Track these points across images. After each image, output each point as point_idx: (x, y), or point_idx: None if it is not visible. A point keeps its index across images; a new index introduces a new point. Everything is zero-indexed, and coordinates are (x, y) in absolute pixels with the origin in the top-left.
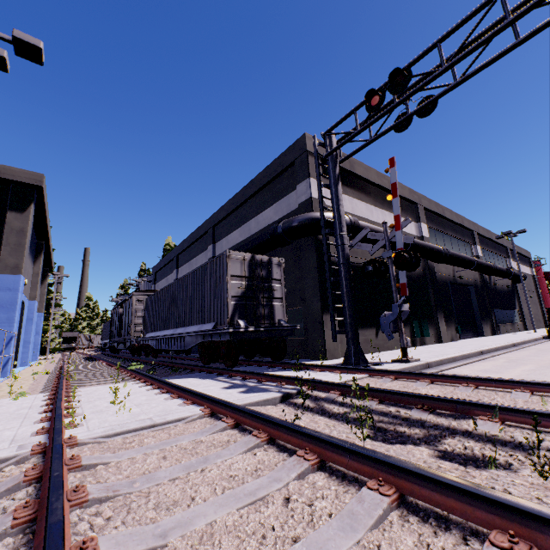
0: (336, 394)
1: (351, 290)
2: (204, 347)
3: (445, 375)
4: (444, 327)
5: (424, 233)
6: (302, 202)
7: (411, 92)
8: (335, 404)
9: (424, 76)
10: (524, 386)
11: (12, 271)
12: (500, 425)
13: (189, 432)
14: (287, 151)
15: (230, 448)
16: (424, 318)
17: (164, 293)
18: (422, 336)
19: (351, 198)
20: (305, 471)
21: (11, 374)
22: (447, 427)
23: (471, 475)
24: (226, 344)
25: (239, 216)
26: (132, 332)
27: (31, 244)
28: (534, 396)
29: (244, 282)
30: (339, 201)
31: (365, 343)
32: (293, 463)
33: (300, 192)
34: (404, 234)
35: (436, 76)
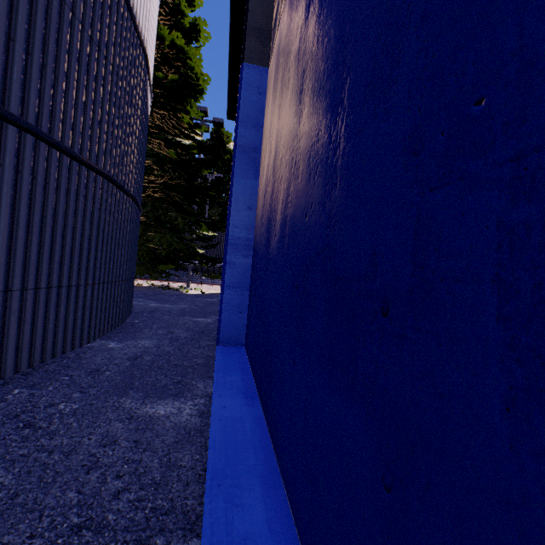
0: None
1: None
2: None
3: None
4: None
5: None
6: None
7: None
8: None
9: None
10: None
11: None
12: None
13: None
14: None
15: None
16: None
17: None
18: None
19: None
20: None
21: None
22: None
23: None
24: None
25: None
26: None
27: None
28: None
29: None
30: None
31: None
32: None
33: None
34: None
35: None
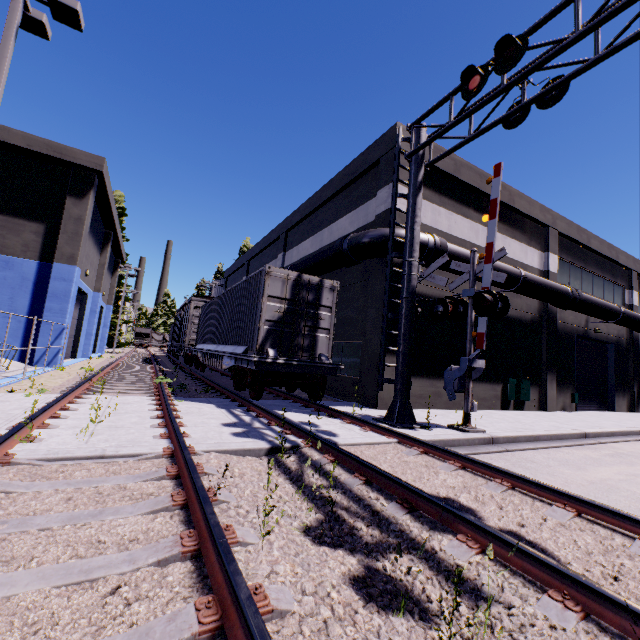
0: (328, 459)
1: (410, 333)
2: (236, 371)
3: (481, 463)
4: (554, 392)
5: (552, 267)
6: (381, 213)
7: (525, 71)
8: (318, 472)
9: (555, 47)
10: (572, 502)
11: (68, 261)
12: (476, 554)
13: (127, 473)
14: (373, 145)
15: (138, 504)
16: (527, 377)
17: (215, 303)
18: (518, 399)
19: (450, 213)
20: (171, 558)
21: (62, 365)
22: (411, 538)
23: (353, 619)
24: (252, 373)
25: (313, 223)
26: (187, 339)
27: (96, 233)
28: (579, 519)
29: (284, 305)
30: (414, 217)
31: (434, 396)
32: (167, 544)
33: (380, 200)
34: (520, 265)
35: (563, 47)
